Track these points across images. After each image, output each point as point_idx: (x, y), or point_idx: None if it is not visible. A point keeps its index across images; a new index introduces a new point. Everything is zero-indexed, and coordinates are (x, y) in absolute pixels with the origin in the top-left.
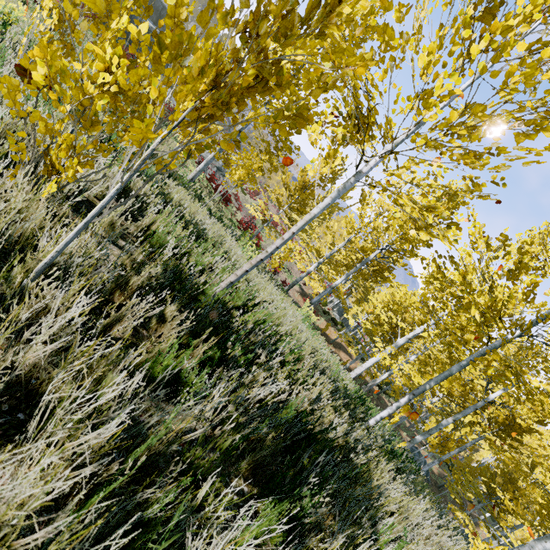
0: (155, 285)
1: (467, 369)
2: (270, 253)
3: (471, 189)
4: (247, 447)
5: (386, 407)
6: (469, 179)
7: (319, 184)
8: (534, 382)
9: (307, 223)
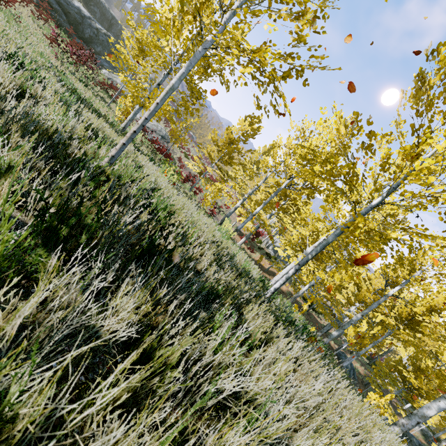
0: (5, 122)
1: None
2: (141, 124)
3: (297, 40)
4: (68, 233)
5: (315, 321)
6: (295, 32)
7: (242, 139)
8: (393, 235)
9: (168, 94)
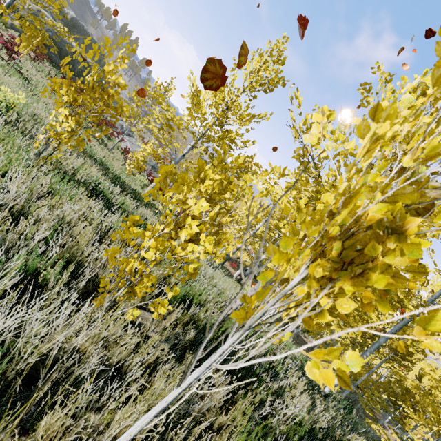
0: None
1: (374, 320)
2: None
3: None
4: None
5: (304, 343)
6: None
7: (235, 176)
8: None
9: None
